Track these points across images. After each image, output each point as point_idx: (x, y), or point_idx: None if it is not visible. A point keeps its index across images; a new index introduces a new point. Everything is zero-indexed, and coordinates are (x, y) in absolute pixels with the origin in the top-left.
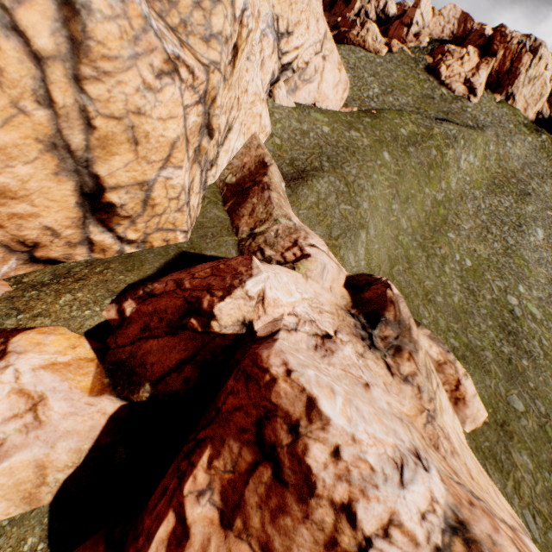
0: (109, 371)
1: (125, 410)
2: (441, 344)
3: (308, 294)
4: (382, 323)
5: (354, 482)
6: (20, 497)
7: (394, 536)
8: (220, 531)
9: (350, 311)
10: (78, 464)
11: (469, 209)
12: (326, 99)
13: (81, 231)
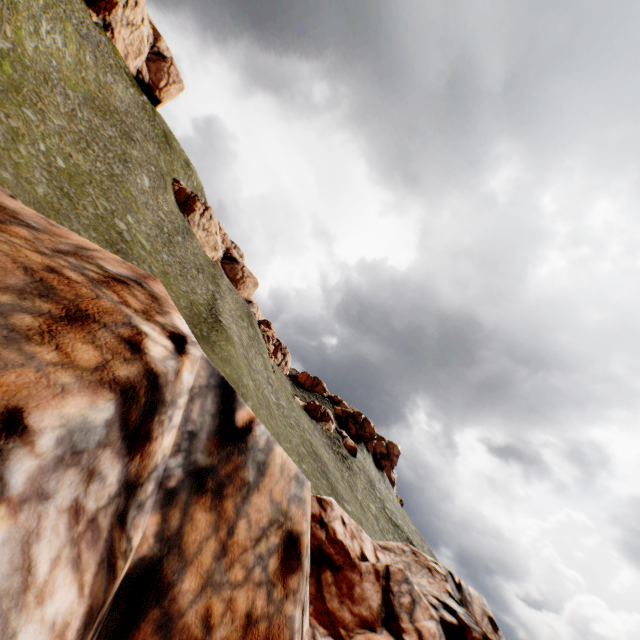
0: None
1: None
2: None
3: None
4: None
5: None
6: None
7: None
8: None
9: None
10: None
11: (61, 104)
12: None
13: None
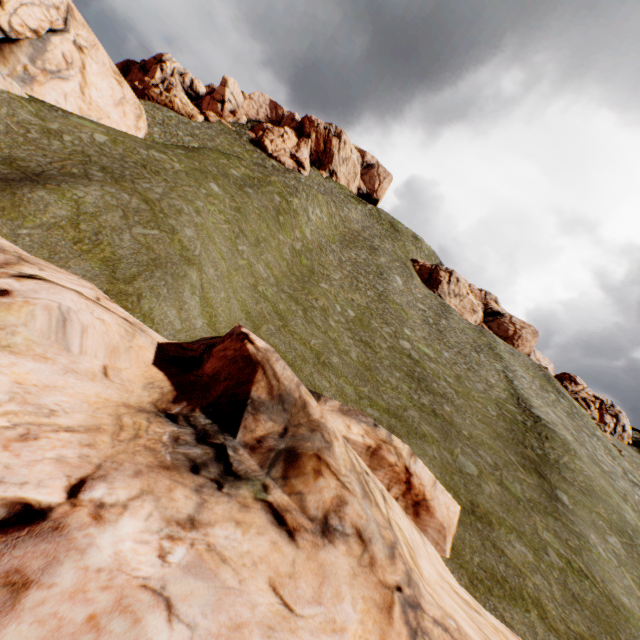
0: None
1: None
2: (362, 417)
3: None
4: (246, 410)
5: None
6: None
7: None
8: None
9: (168, 411)
10: None
11: (333, 260)
12: (106, 117)
13: None
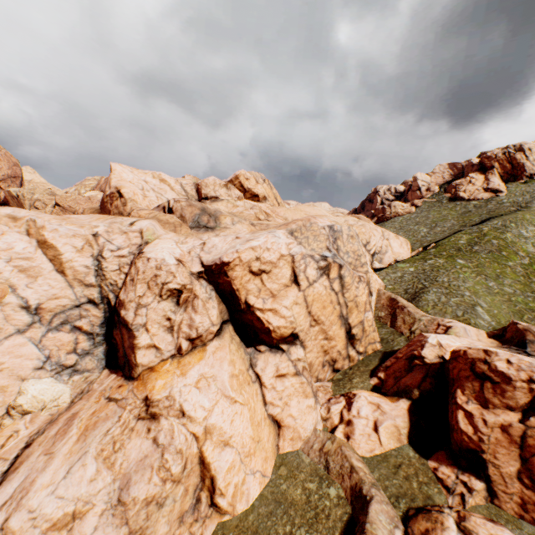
0: (393, 395)
1: (411, 406)
2: None
3: (464, 342)
4: (528, 343)
5: (525, 369)
6: (395, 439)
7: None
8: (484, 410)
9: (502, 347)
10: (408, 426)
11: None
12: (399, 254)
13: (346, 350)
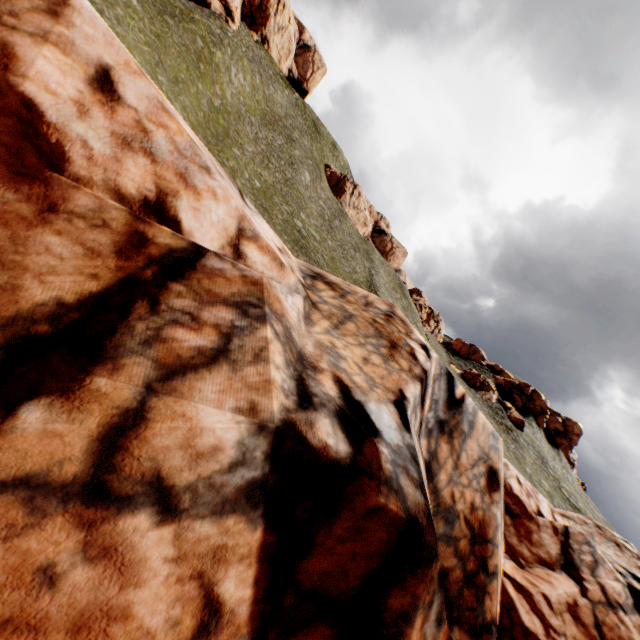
0: None
1: None
2: None
3: None
4: None
5: (164, 158)
6: None
7: (251, 258)
8: None
9: None
10: None
11: (249, 133)
12: None
13: None
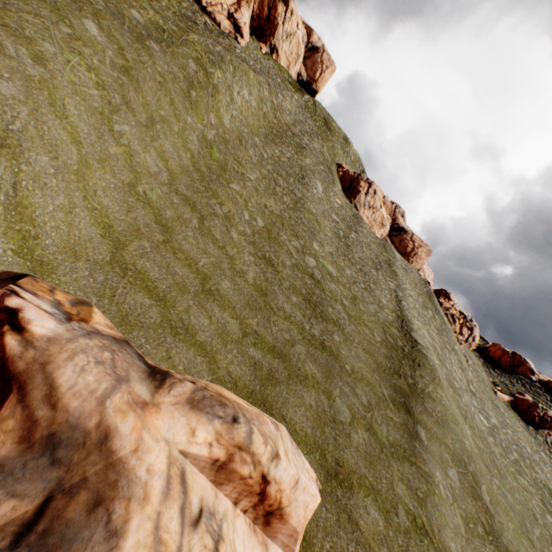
0: None
1: None
2: (218, 409)
3: None
4: None
5: None
6: None
7: None
8: None
9: None
10: None
11: (253, 155)
12: None
13: None
